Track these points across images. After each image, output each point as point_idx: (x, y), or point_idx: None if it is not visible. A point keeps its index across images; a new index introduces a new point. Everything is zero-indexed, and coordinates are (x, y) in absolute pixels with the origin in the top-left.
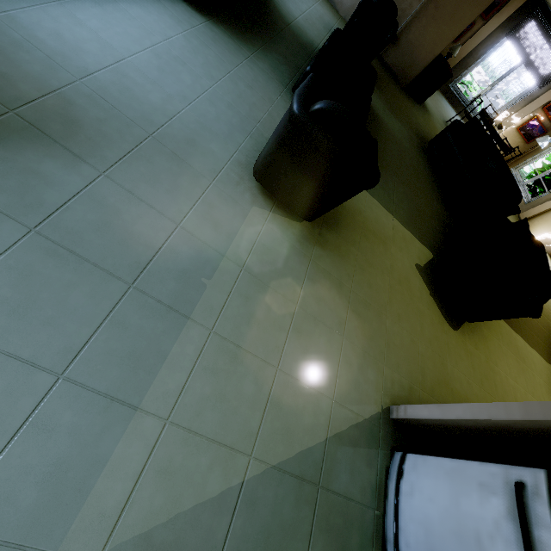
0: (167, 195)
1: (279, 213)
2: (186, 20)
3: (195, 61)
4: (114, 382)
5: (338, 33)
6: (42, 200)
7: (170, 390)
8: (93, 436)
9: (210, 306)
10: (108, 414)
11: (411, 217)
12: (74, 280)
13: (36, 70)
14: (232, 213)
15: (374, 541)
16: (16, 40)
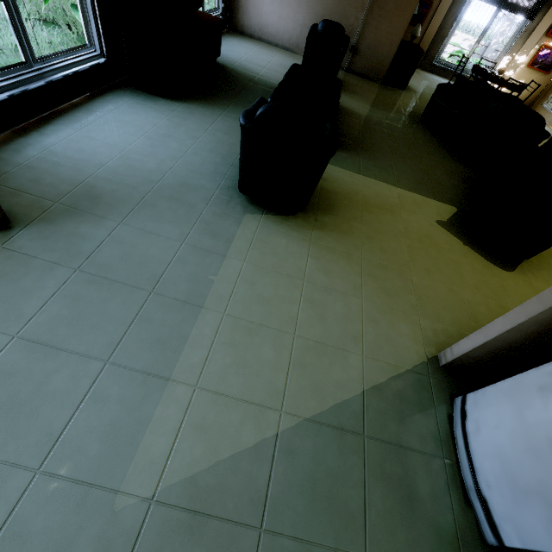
0: (170, 225)
1: (271, 213)
2: (167, 109)
3: (179, 132)
4: (147, 362)
5: (294, 66)
6: (81, 250)
7: (194, 363)
8: (136, 402)
9: (220, 296)
10: (146, 386)
11: (419, 182)
12: (109, 296)
13: (69, 174)
14: (228, 224)
15: (451, 490)
16: (55, 162)
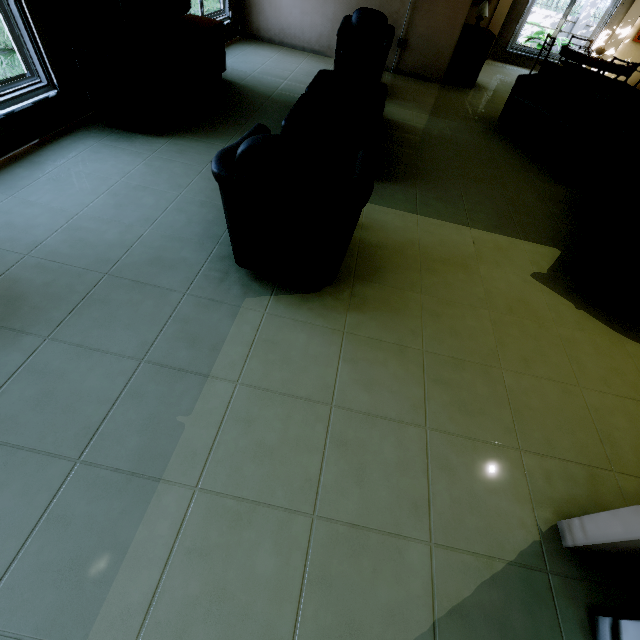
0: (126, 331)
1: (284, 292)
2: (147, 149)
3: (159, 180)
4: (47, 614)
5: (320, 73)
6: None
7: (132, 604)
8: None
9: (192, 453)
10: None
11: (502, 216)
12: (3, 479)
13: None
14: (216, 318)
15: None
16: None
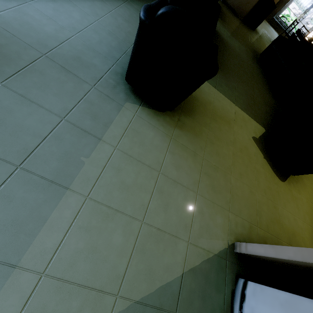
0: (55, 97)
1: (147, 106)
2: None
3: (84, 4)
4: None
5: None
6: None
7: (47, 248)
8: None
9: (87, 178)
10: None
11: (249, 104)
12: None
13: None
14: (109, 108)
15: None
16: None
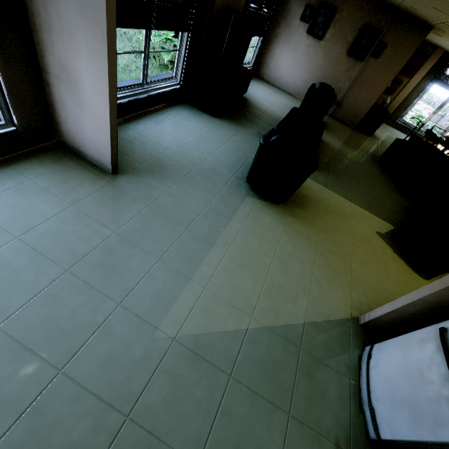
0: (202, 192)
1: (263, 200)
2: (209, 121)
3: (214, 137)
4: (180, 266)
5: (294, 109)
6: (152, 195)
7: (205, 275)
8: (172, 286)
9: (225, 241)
10: (178, 279)
11: (369, 203)
12: (163, 224)
13: (149, 150)
14: (235, 200)
15: (352, 400)
16: (143, 142)
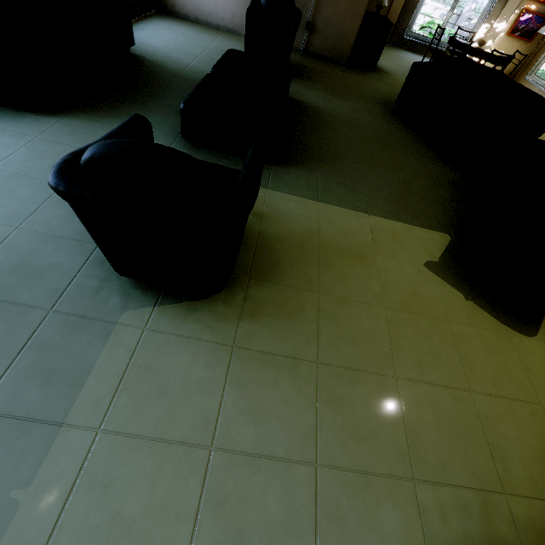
0: None
1: (170, 300)
2: (33, 130)
3: (41, 167)
4: None
5: (227, 53)
6: None
7: None
8: None
9: None
10: None
11: (398, 201)
12: None
13: None
14: (85, 341)
15: None
16: None
